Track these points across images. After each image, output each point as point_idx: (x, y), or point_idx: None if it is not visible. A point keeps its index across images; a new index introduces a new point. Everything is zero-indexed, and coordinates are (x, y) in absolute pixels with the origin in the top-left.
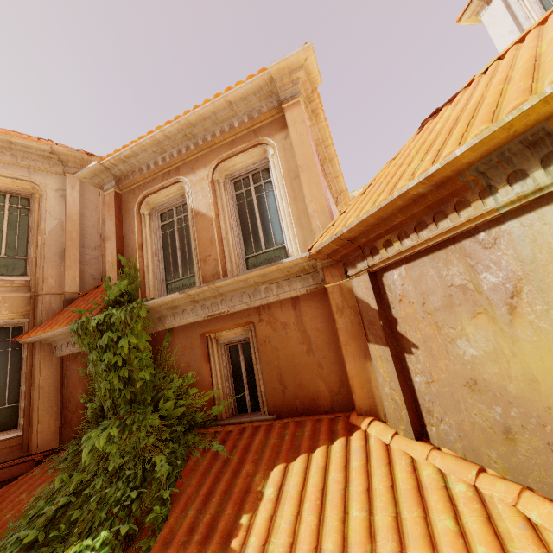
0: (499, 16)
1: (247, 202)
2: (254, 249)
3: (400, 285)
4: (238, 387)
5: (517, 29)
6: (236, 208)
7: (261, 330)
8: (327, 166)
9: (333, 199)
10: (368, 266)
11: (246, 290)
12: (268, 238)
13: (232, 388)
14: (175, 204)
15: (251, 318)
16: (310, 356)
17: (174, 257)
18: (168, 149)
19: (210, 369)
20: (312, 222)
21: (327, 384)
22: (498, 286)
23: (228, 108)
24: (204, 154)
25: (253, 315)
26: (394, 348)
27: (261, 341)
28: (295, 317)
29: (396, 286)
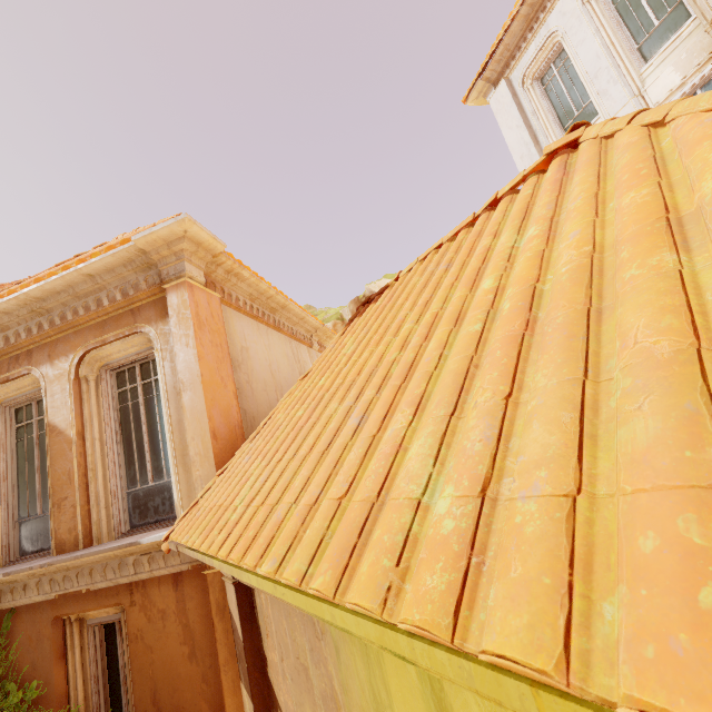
0: (506, 105)
1: (133, 406)
2: (139, 479)
3: (266, 615)
4: (114, 688)
5: (524, 125)
6: (117, 414)
7: (132, 619)
8: (280, 313)
9: (301, 343)
10: (233, 577)
11: (110, 562)
12: (157, 465)
13: (105, 691)
14: (35, 397)
15: (120, 599)
16: (193, 664)
17: (33, 480)
18: (13, 325)
19: (66, 671)
20: (193, 470)
21: (211, 709)
22: (327, 697)
23: (90, 280)
24: (66, 336)
25: (123, 595)
26: (263, 701)
27: (132, 636)
28: (176, 602)
29: (263, 613)
